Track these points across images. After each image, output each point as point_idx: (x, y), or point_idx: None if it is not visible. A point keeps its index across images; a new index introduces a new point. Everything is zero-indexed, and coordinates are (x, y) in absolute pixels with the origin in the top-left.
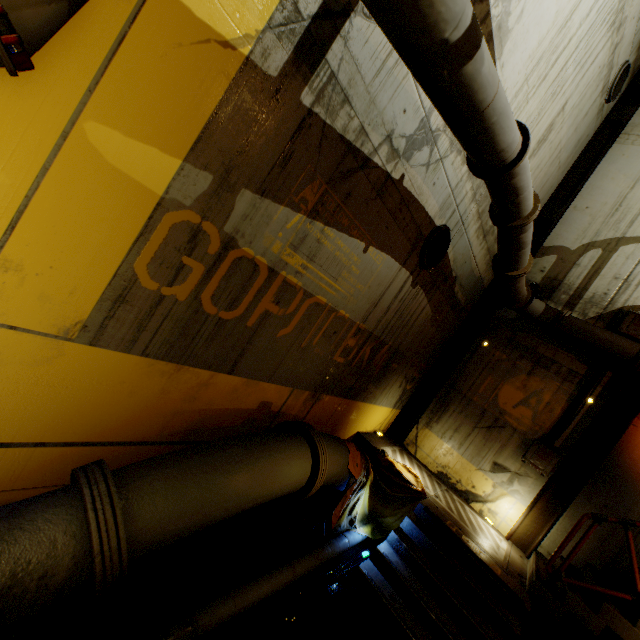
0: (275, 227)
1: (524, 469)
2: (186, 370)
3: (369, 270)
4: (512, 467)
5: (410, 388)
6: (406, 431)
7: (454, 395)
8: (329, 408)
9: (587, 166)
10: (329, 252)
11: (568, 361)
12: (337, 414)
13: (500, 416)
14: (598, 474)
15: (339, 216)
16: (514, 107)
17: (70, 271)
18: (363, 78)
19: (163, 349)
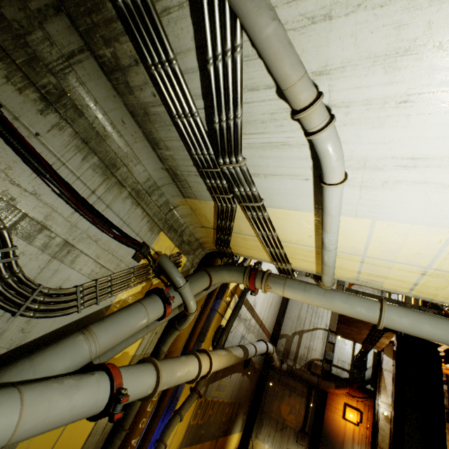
0: (213, 388)
1: (299, 448)
2: (191, 447)
3: (231, 381)
4: (294, 448)
5: (245, 417)
6: (247, 444)
7: (264, 415)
8: (220, 444)
9: (286, 300)
10: (223, 384)
11: (300, 387)
12: (222, 446)
13: (284, 421)
14: (322, 440)
15: (225, 373)
16: (261, 310)
17: (183, 428)
18: (230, 342)
19: (189, 442)
